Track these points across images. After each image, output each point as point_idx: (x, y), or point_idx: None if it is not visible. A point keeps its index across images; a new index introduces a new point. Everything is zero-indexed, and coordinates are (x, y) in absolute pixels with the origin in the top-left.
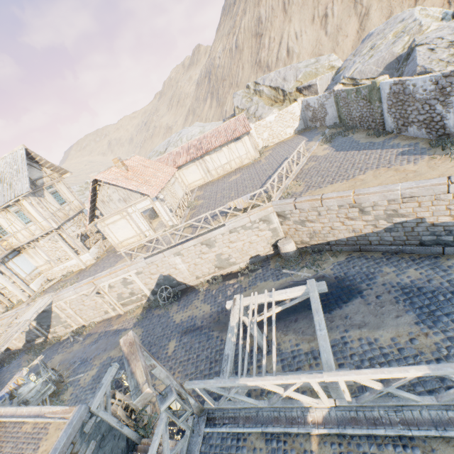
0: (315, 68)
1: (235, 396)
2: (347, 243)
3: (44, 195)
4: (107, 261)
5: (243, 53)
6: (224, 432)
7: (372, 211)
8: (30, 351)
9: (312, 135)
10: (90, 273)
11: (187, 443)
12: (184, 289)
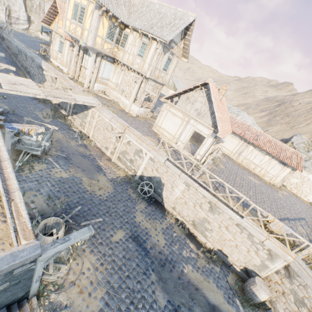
0: None
1: None
2: None
3: (165, 53)
4: (142, 126)
5: None
6: None
7: None
8: (53, 110)
9: None
10: (127, 119)
11: None
12: (158, 200)
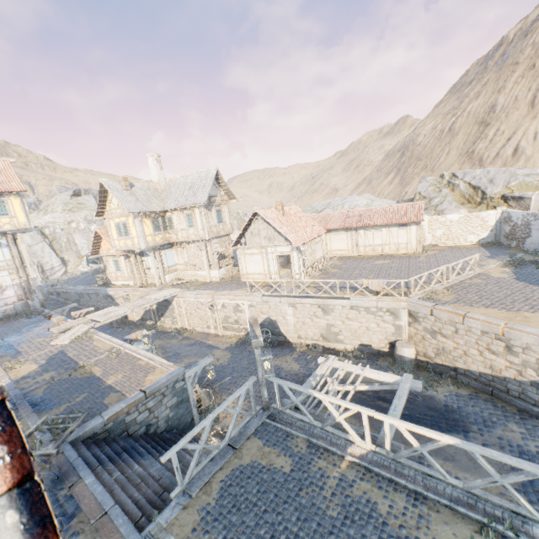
0: (538, 180)
1: (299, 404)
2: (478, 379)
3: (211, 210)
4: (229, 284)
5: (456, 138)
6: (279, 427)
7: (521, 354)
8: (140, 327)
9: (498, 253)
10: (212, 287)
11: (250, 418)
12: (282, 341)
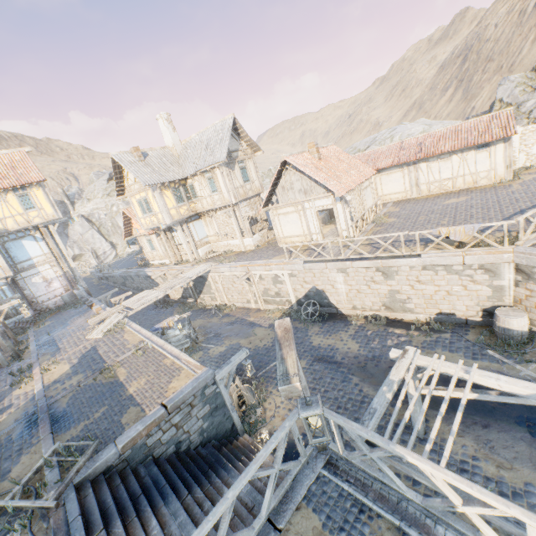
0: None
1: (377, 460)
2: None
3: (234, 168)
4: (265, 252)
5: None
6: (345, 489)
7: None
8: (181, 305)
9: None
10: (247, 258)
11: (298, 469)
12: (333, 313)
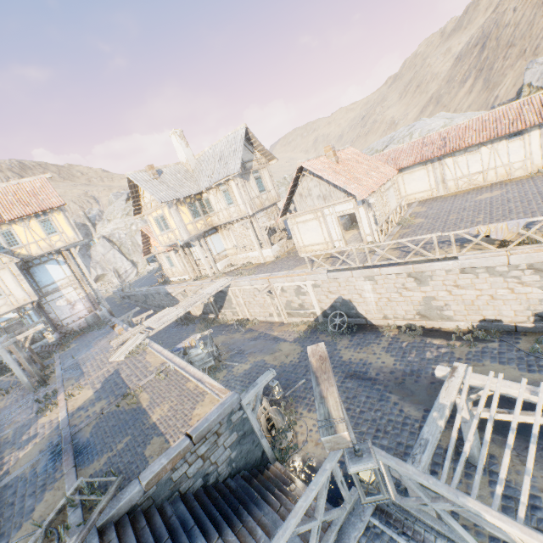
0: None
1: (441, 512)
2: None
3: (249, 179)
4: (286, 262)
5: None
6: None
7: None
8: (203, 322)
9: None
10: (267, 269)
11: (343, 518)
12: (362, 324)
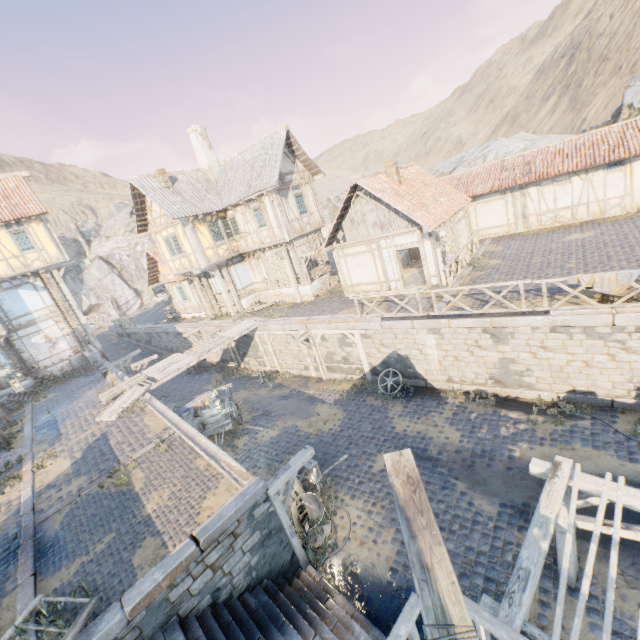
0: None
1: None
2: None
3: (287, 196)
4: (328, 304)
5: None
6: None
7: None
8: (221, 371)
9: None
10: (304, 311)
11: None
12: (420, 386)
